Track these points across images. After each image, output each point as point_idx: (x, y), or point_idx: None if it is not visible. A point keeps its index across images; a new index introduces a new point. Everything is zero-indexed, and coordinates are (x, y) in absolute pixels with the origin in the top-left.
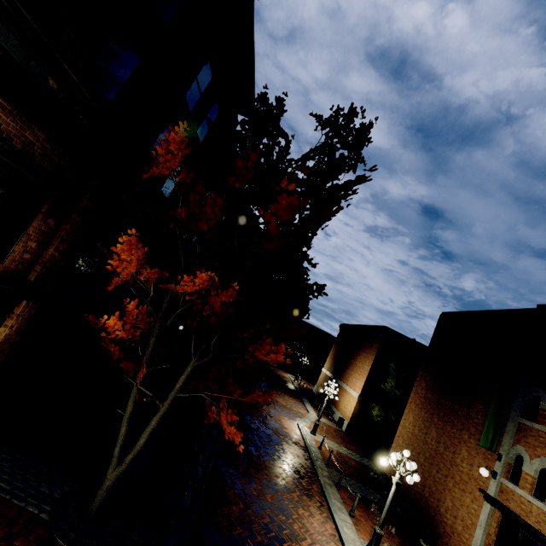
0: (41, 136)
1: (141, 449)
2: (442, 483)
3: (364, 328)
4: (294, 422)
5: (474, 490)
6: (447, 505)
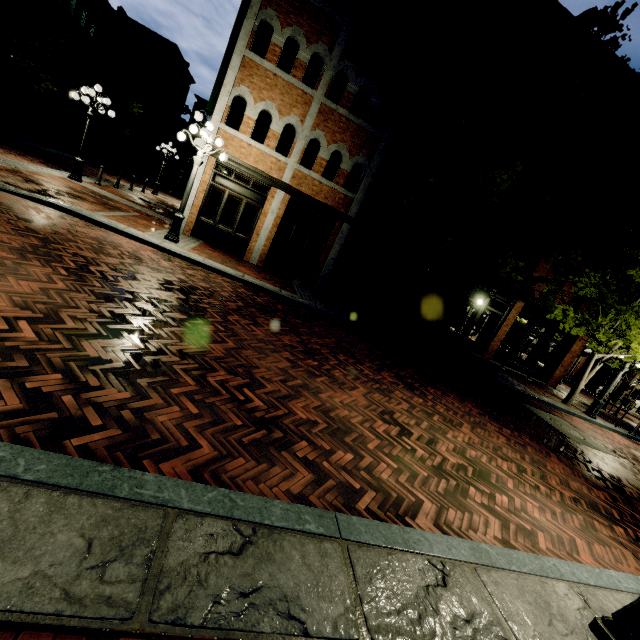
0: None
1: None
2: None
3: None
4: None
5: None
6: None
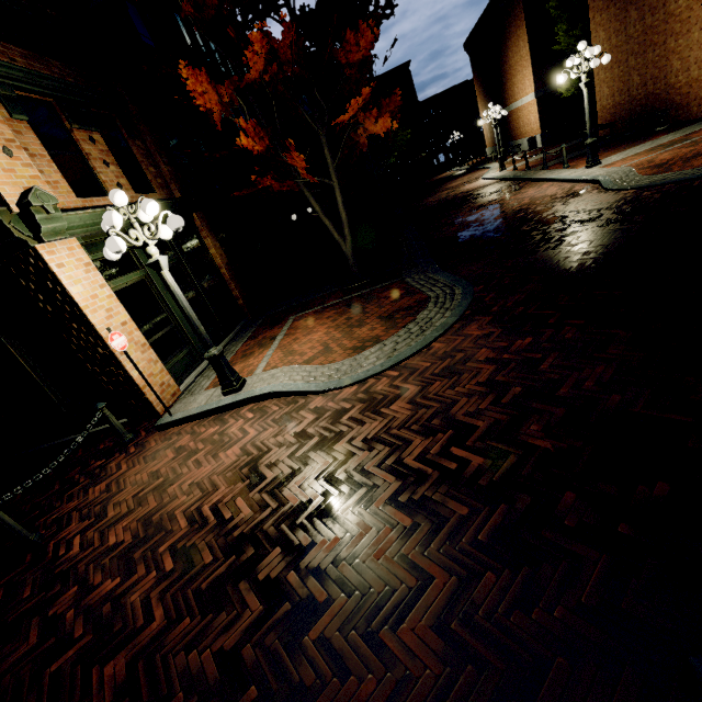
0: (58, 66)
1: (348, 221)
2: (662, 56)
3: (492, 6)
4: (478, 181)
5: (700, 14)
6: (675, 70)
